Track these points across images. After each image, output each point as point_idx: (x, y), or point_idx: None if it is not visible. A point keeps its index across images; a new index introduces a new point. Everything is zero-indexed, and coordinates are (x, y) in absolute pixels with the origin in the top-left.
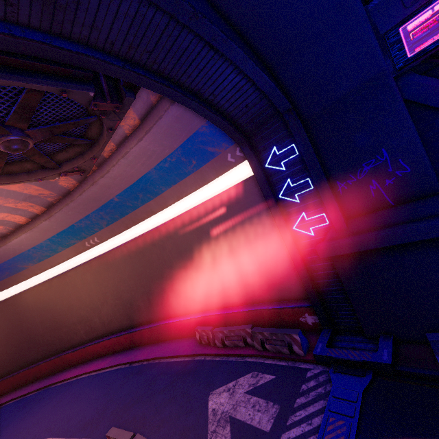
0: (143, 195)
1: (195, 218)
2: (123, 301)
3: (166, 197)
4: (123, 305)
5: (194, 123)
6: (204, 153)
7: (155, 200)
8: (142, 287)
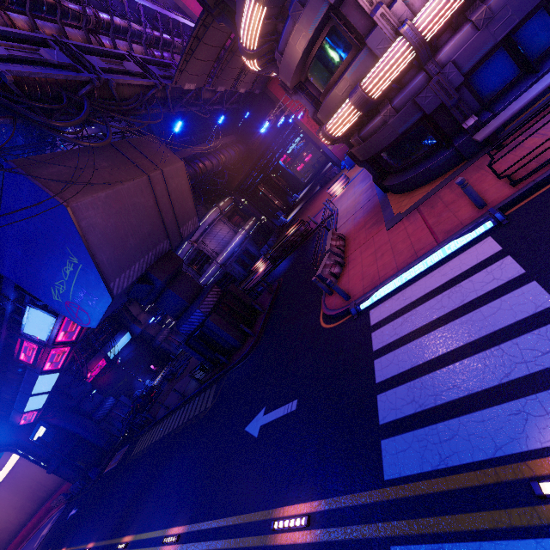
0: None
1: (21, 463)
2: (19, 508)
3: (1, 463)
4: (20, 510)
5: None
6: None
7: None
8: (23, 497)
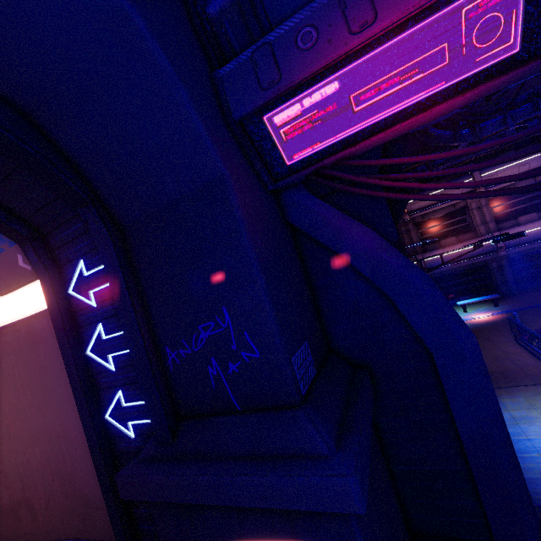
0: None
1: None
2: None
3: None
4: None
5: None
6: None
7: None
8: None
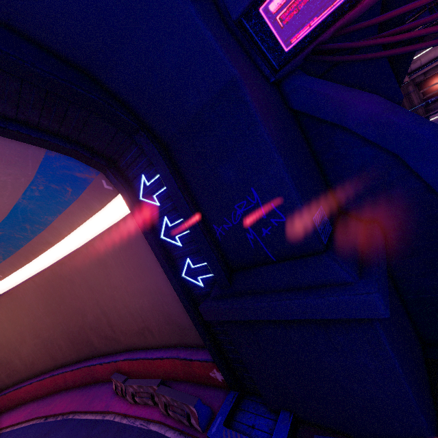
0: (30, 225)
1: (96, 250)
2: (42, 340)
3: (57, 227)
4: (43, 344)
5: (33, 147)
6: (75, 180)
7: (47, 231)
8: (59, 324)
